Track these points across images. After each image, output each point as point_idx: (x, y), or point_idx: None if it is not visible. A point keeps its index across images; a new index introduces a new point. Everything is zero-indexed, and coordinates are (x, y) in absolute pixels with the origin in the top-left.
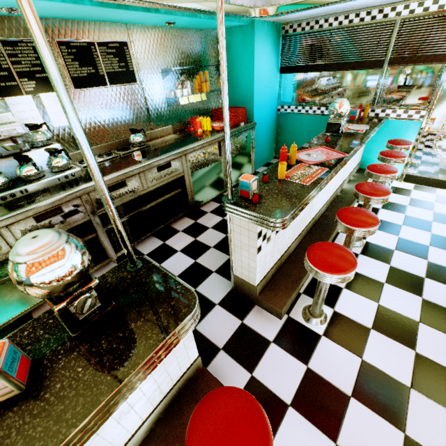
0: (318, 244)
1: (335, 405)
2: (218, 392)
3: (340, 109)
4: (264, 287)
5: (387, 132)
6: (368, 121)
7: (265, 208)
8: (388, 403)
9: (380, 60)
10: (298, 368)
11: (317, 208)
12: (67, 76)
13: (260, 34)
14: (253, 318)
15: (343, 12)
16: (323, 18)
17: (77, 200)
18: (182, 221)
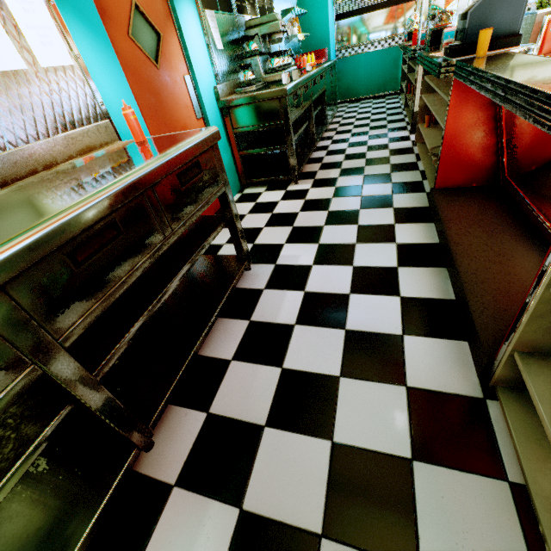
0: None
1: None
2: None
3: (417, 19)
4: None
5: None
6: None
7: None
8: None
9: None
10: None
11: None
12: (257, 5)
13: None
14: None
15: None
16: None
17: (309, 84)
18: (326, 134)
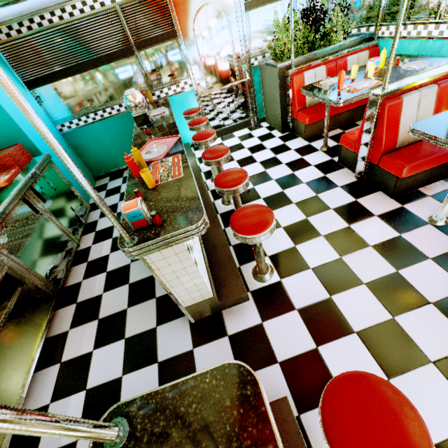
0: (233, 217)
1: (331, 312)
2: (327, 410)
3: (137, 100)
4: (215, 290)
5: (177, 108)
6: (159, 104)
7: (176, 220)
8: (344, 277)
9: (128, 47)
10: (294, 317)
11: None
12: None
13: None
14: (232, 323)
15: (55, 6)
16: (36, 15)
17: None
18: (58, 318)
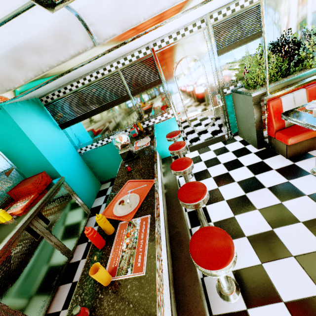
0: None
1: None
2: None
3: (122, 142)
4: None
5: (161, 131)
6: (146, 132)
7: None
8: None
9: (126, 95)
10: None
11: (162, 229)
12: None
13: (18, 112)
14: None
15: (80, 77)
16: (68, 84)
17: None
18: None
